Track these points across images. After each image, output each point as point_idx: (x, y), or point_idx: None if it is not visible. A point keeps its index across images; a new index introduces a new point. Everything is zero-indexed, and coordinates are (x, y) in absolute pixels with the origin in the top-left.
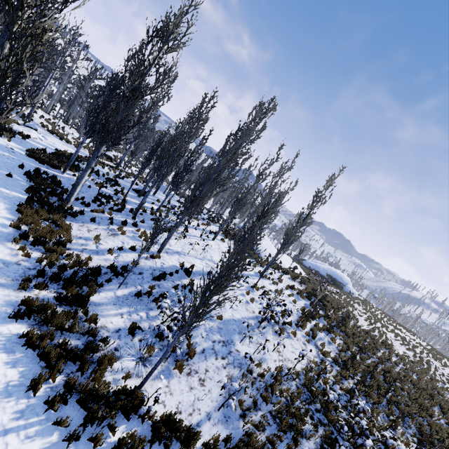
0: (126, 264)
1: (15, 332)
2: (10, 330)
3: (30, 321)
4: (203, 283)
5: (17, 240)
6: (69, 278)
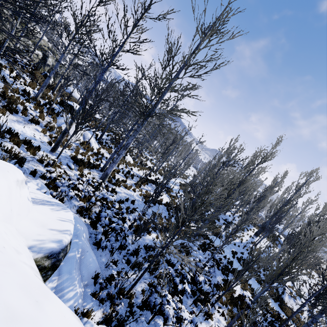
0: None
1: None
2: None
3: None
4: None
5: None
6: None
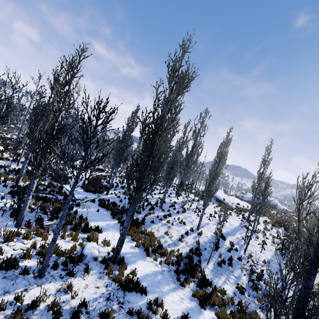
0: (194, 246)
1: (211, 316)
2: (208, 317)
3: (206, 306)
4: (233, 241)
5: (148, 255)
6: (188, 269)
